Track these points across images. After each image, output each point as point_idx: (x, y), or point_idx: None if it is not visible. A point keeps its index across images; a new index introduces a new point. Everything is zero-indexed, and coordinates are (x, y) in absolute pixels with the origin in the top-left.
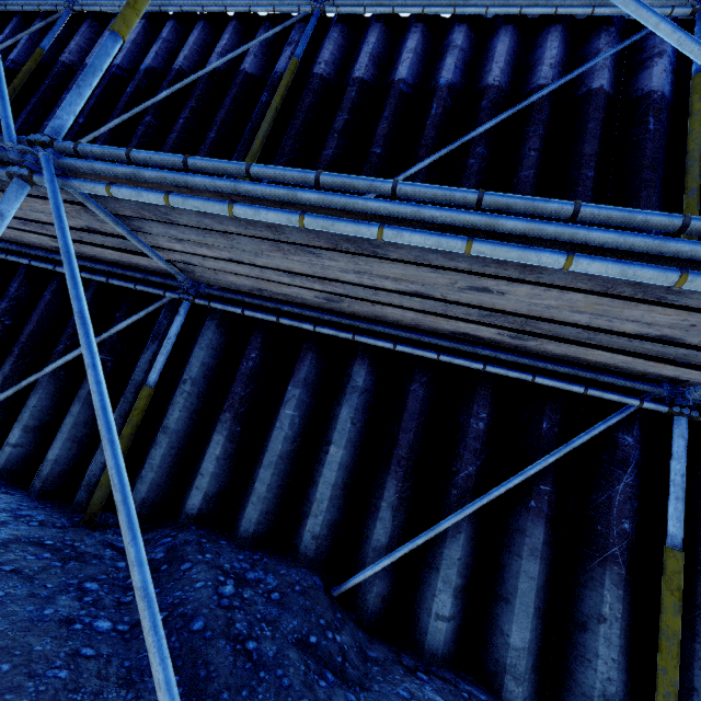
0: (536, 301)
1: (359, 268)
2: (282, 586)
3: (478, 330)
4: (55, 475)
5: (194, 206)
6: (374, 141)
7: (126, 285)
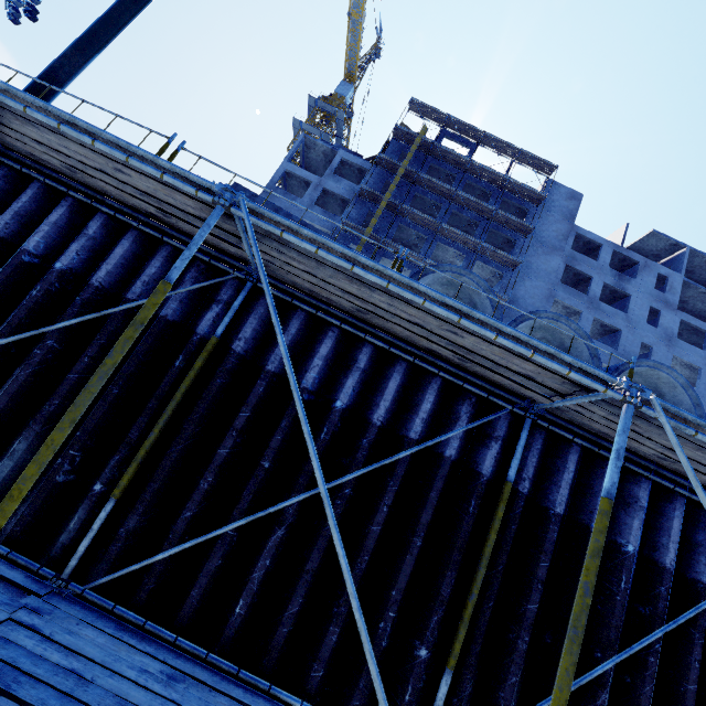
0: None
1: None
2: None
3: None
4: None
5: None
6: (265, 453)
7: None
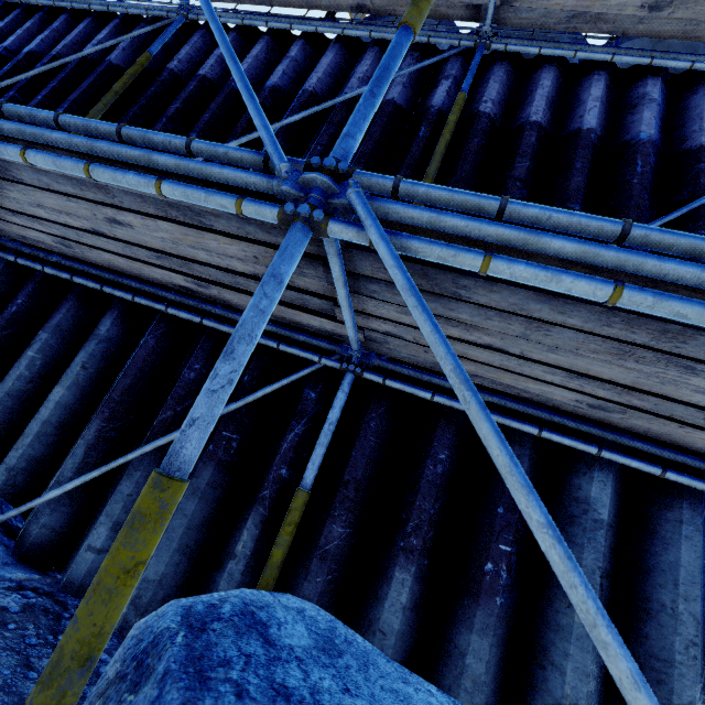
0: (157, 235)
1: (33, 200)
2: None
3: (172, 277)
4: None
5: None
6: (193, 127)
7: None
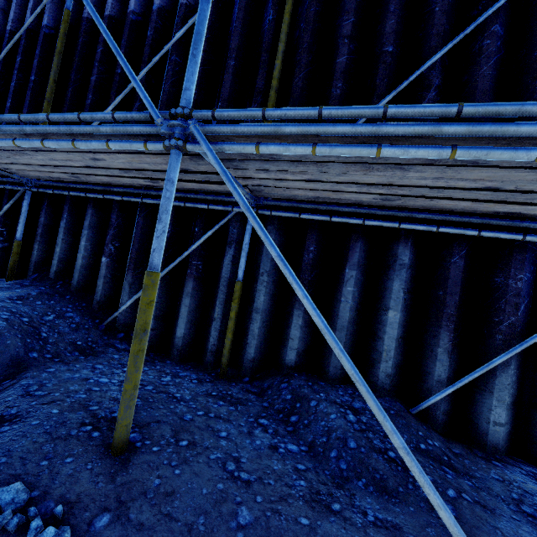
0: None
1: (442, 175)
2: None
3: (532, 210)
4: (185, 347)
5: (340, 153)
6: (384, 40)
7: (200, 206)
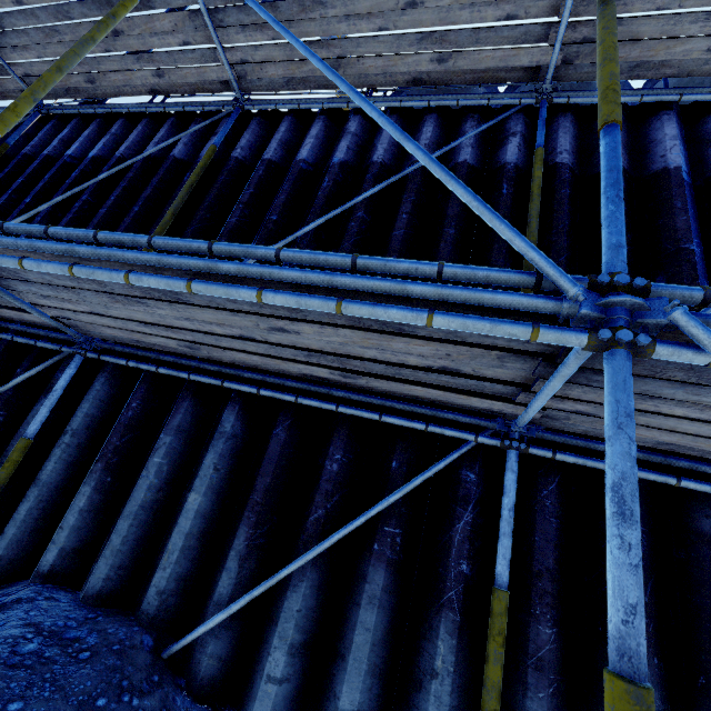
0: (327, 339)
1: (185, 315)
2: (99, 645)
3: (314, 370)
4: None
5: None
6: (272, 210)
7: (28, 342)
